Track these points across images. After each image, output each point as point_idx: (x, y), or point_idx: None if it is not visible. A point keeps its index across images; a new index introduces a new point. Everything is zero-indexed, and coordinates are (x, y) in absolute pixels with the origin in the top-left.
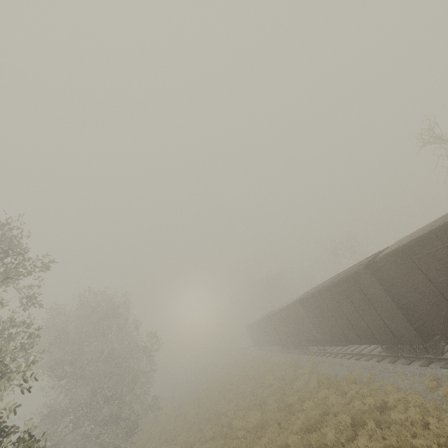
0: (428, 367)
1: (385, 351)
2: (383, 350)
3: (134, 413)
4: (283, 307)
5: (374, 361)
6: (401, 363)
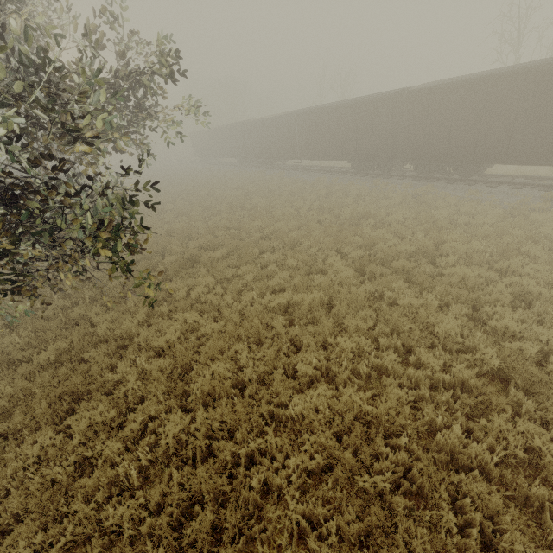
0: (376, 178)
1: (352, 168)
2: (351, 167)
3: None
4: (272, 117)
5: (339, 175)
6: (358, 176)
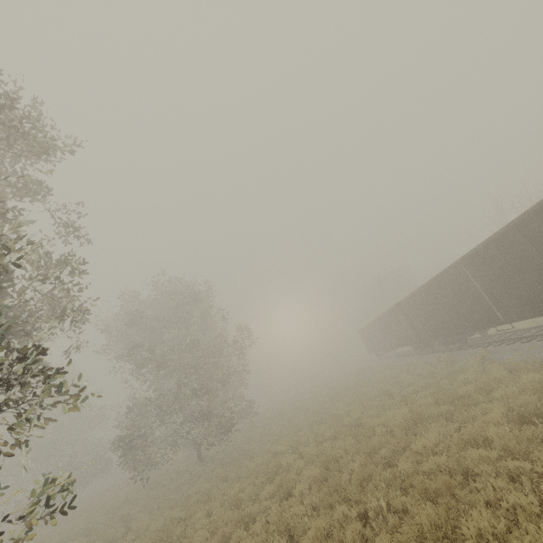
0: None
1: None
2: None
3: (228, 410)
4: (428, 281)
5: None
6: None
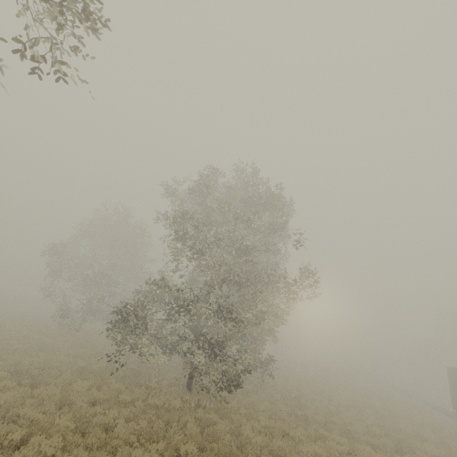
0: None
1: None
2: None
3: (246, 359)
4: None
5: None
6: None
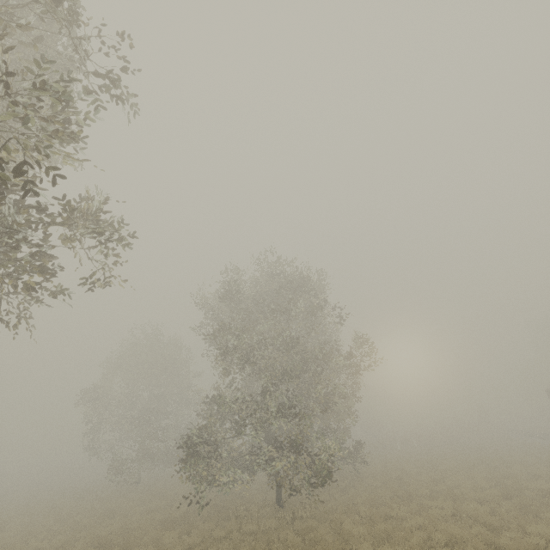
0: None
1: None
2: None
3: (325, 452)
4: None
5: None
6: None
